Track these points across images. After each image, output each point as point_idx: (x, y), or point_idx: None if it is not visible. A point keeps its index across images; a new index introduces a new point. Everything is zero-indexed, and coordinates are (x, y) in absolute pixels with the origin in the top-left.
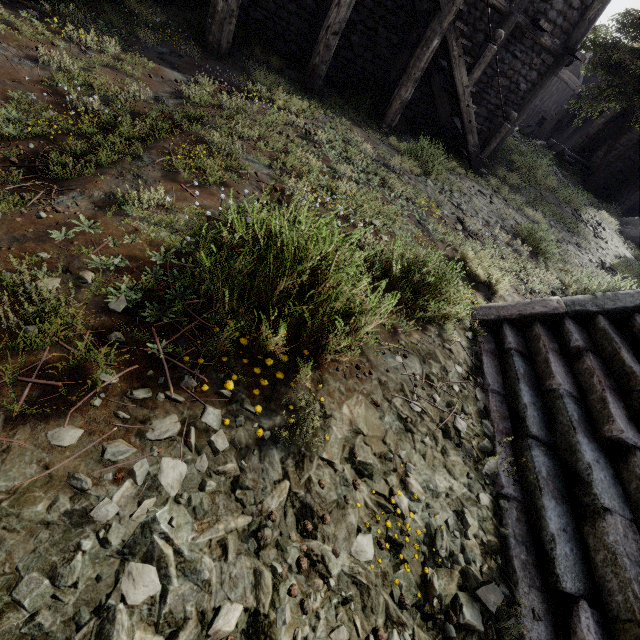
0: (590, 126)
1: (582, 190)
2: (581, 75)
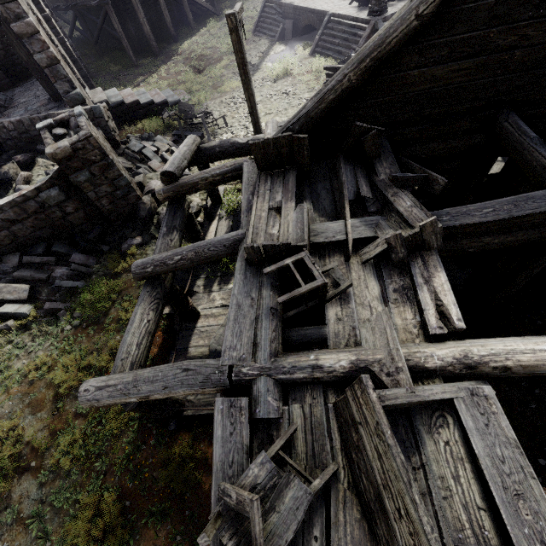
0: None
1: None
2: None
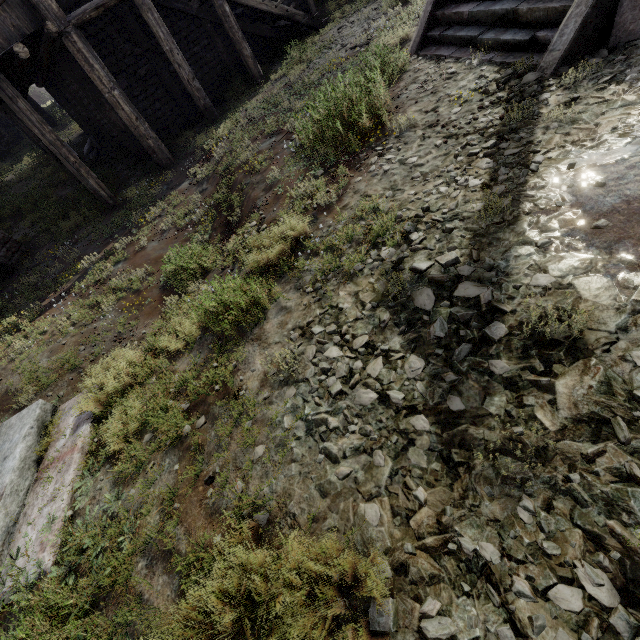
0: None
1: None
2: None
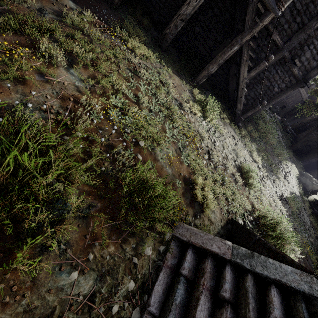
0: (304, 118)
1: (288, 149)
2: (309, 93)
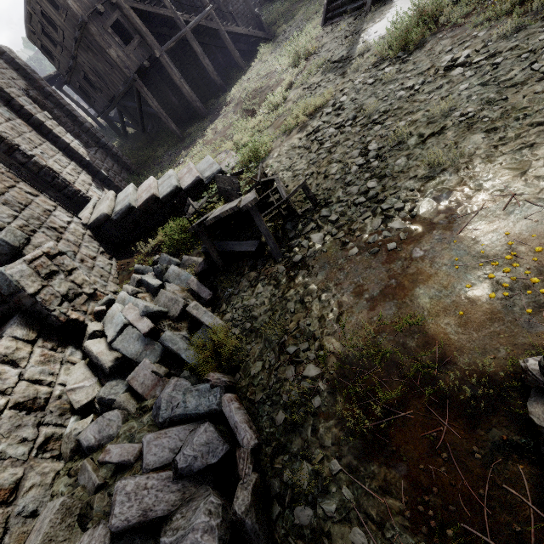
0: None
1: None
2: None
